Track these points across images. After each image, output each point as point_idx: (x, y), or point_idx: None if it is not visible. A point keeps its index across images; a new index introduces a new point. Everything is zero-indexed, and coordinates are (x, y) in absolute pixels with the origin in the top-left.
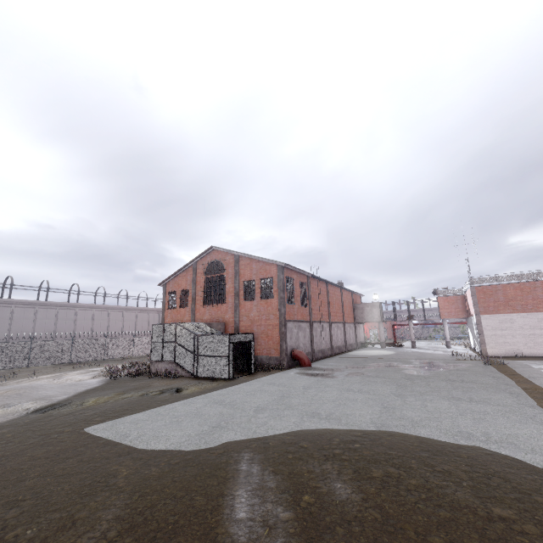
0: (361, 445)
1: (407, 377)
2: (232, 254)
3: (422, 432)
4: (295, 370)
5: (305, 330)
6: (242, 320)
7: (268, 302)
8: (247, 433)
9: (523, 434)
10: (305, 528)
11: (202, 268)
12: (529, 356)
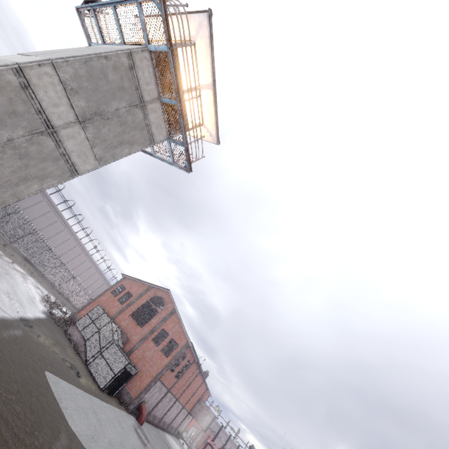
0: None
1: None
2: (174, 306)
3: None
4: (133, 419)
5: (161, 393)
6: (139, 349)
7: (162, 356)
8: None
9: None
10: None
11: (152, 293)
12: None
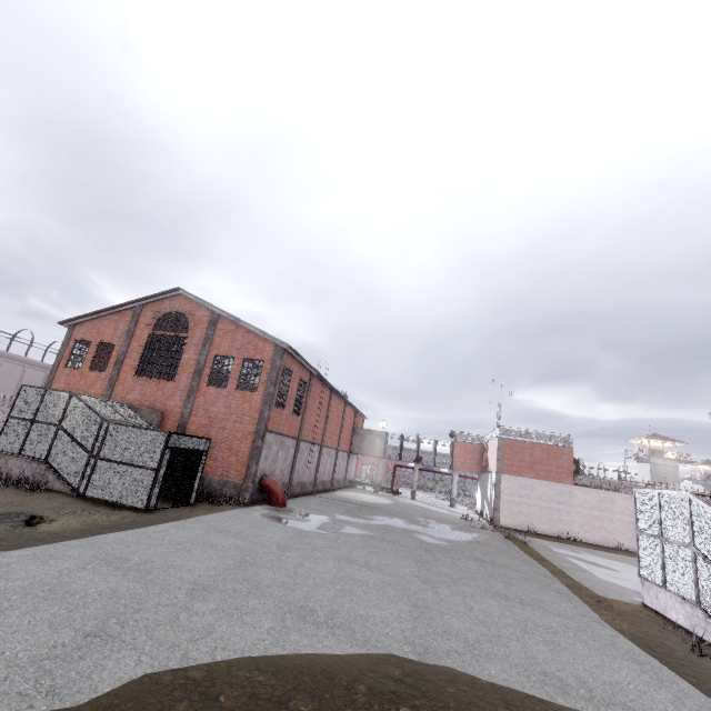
0: None
1: (424, 546)
2: (209, 310)
3: (493, 672)
4: (262, 509)
5: (288, 450)
6: (195, 414)
7: (247, 396)
8: (167, 659)
9: (627, 684)
10: None
11: (150, 317)
12: (541, 534)
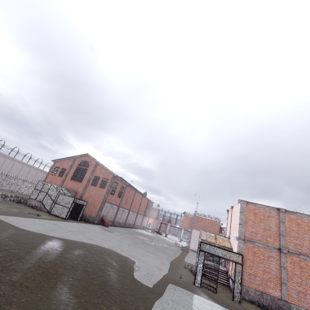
0: (96, 248)
1: (143, 242)
2: (95, 161)
3: (121, 252)
4: (99, 226)
5: (114, 209)
6: (86, 193)
7: (101, 190)
8: (60, 235)
9: (150, 261)
10: (62, 251)
11: (78, 161)
12: None
